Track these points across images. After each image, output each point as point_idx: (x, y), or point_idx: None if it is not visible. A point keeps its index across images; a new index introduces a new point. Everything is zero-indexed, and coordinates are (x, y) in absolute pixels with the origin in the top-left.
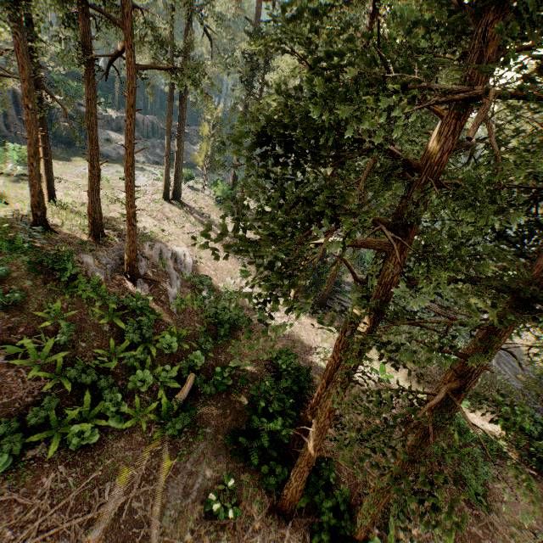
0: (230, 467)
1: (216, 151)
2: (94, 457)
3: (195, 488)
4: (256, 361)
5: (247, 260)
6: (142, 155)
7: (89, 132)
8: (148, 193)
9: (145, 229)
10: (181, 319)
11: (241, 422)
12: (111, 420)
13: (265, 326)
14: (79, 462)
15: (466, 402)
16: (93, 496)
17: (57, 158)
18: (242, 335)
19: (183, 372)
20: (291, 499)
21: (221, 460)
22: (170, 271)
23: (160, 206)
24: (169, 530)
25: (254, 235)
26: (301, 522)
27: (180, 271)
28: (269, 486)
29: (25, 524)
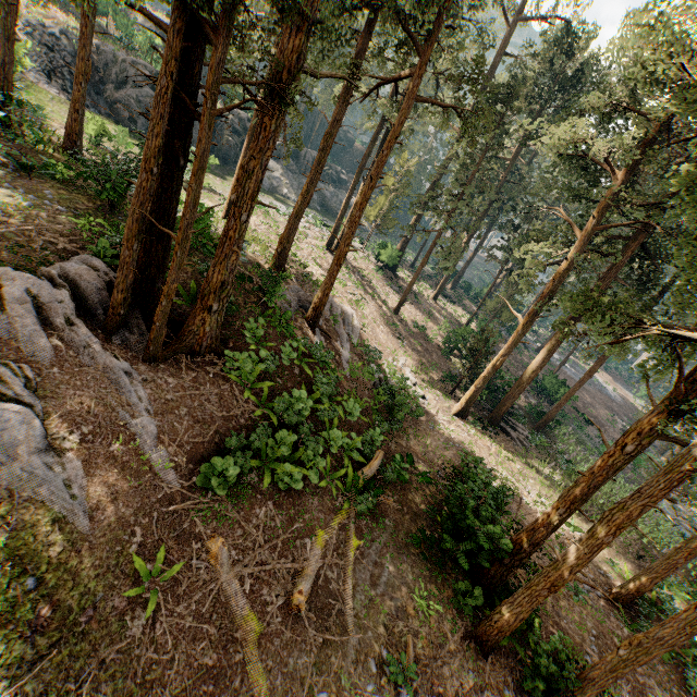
0: (415, 572)
1: (393, 208)
2: (295, 506)
3: (382, 580)
4: (427, 462)
5: (407, 343)
6: (294, 193)
7: (321, 154)
8: (310, 237)
9: (313, 276)
10: (355, 388)
11: (422, 525)
12: (311, 472)
13: (432, 426)
14: (283, 505)
15: (680, 593)
16: (295, 548)
17: (213, 172)
18: (409, 428)
19: (367, 446)
20: (503, 627)
21: (404, 560)
22: (340, 331)
23: (323, 255)
24: (362, 616)
25: (414, 317)
26: (501, 661)
27: (347, 334)
28: (463, 607)
29: (245, 550)
